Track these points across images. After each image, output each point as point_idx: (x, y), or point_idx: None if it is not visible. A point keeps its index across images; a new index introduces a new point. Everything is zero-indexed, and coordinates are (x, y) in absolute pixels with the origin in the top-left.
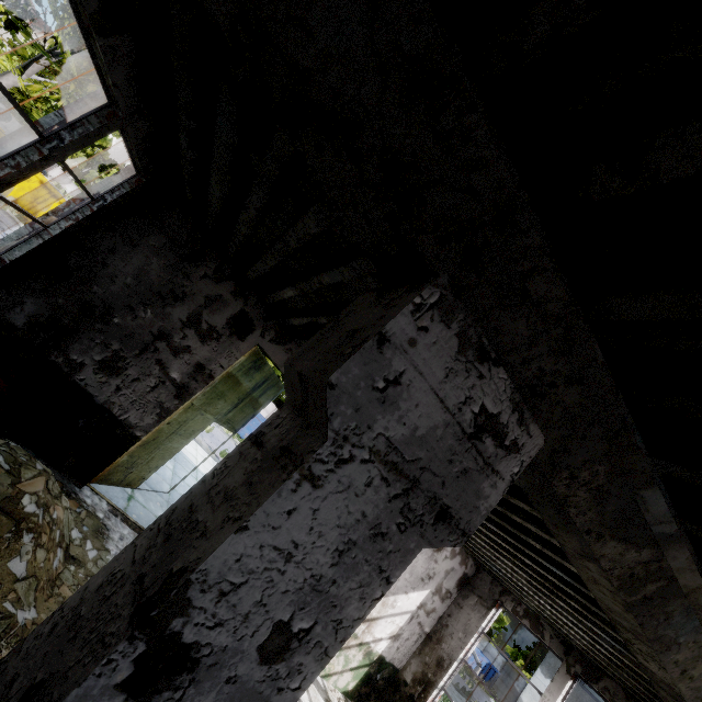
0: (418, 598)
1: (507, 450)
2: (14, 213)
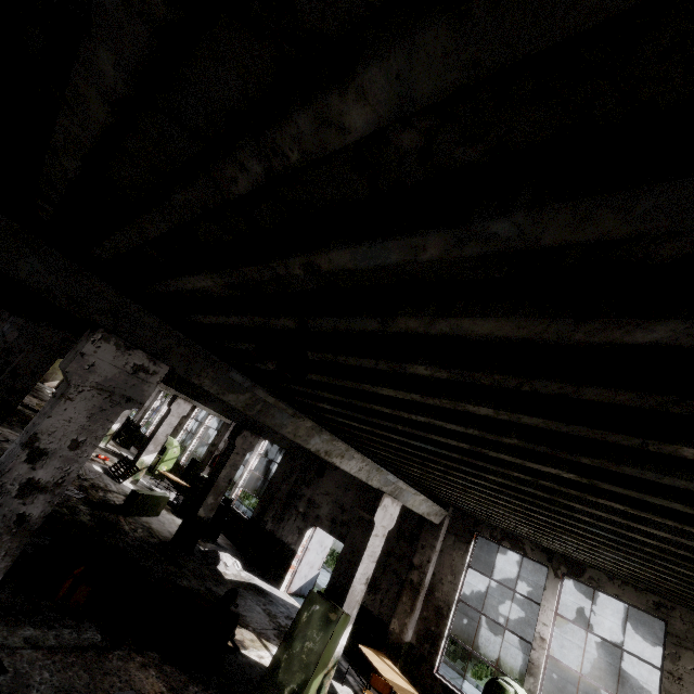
0: None
1: None
2: None
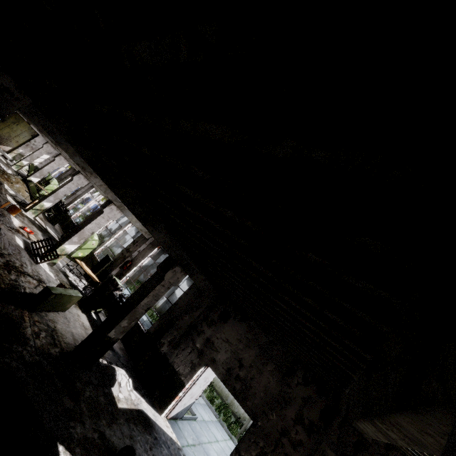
0: (47, 157)
1: None
2: None
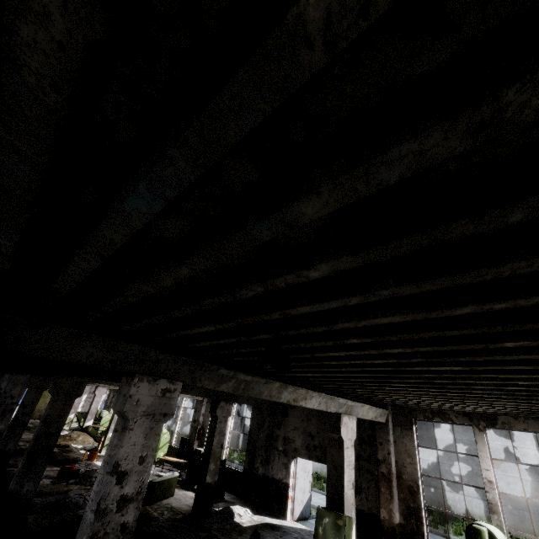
0: (85, 397)
1: None
2: None
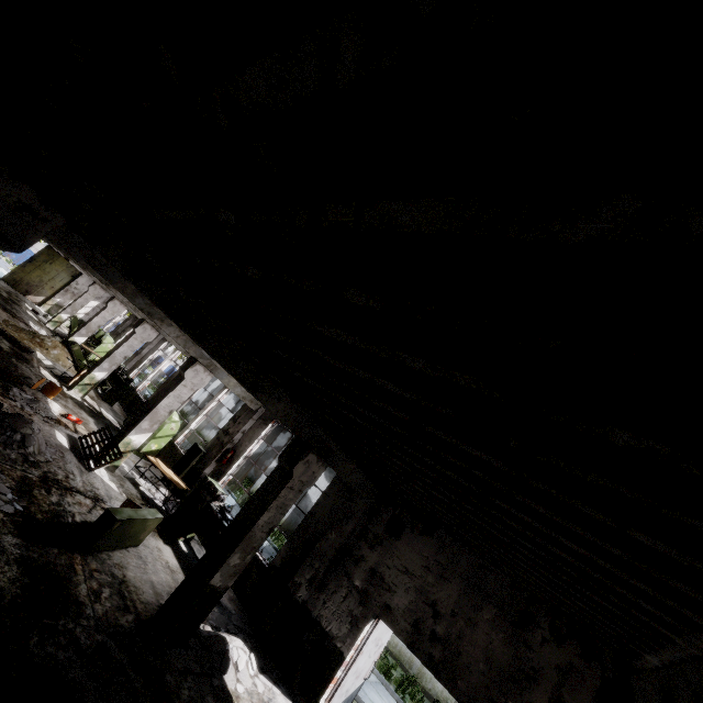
0: (96, 304)
1: None
2: None
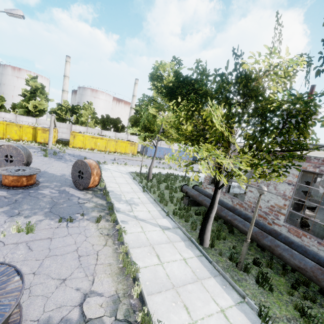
0: None
1: (317, 177)
2: (98, 151)
